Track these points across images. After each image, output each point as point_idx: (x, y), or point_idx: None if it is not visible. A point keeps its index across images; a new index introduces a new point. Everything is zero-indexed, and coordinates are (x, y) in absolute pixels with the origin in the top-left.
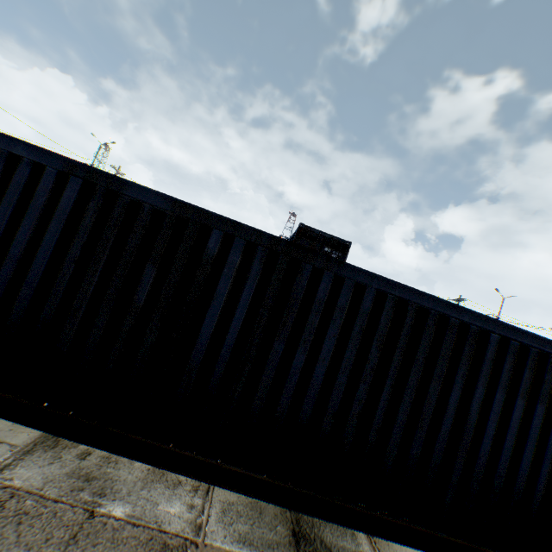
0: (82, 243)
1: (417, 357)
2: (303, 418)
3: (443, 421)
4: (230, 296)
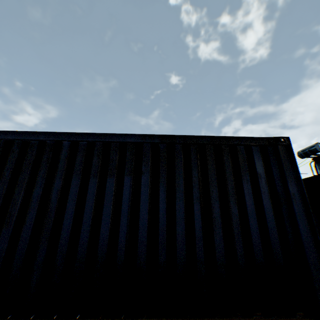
0: None
1: (4, 173)
2: None
3: (28, 214)
4: None
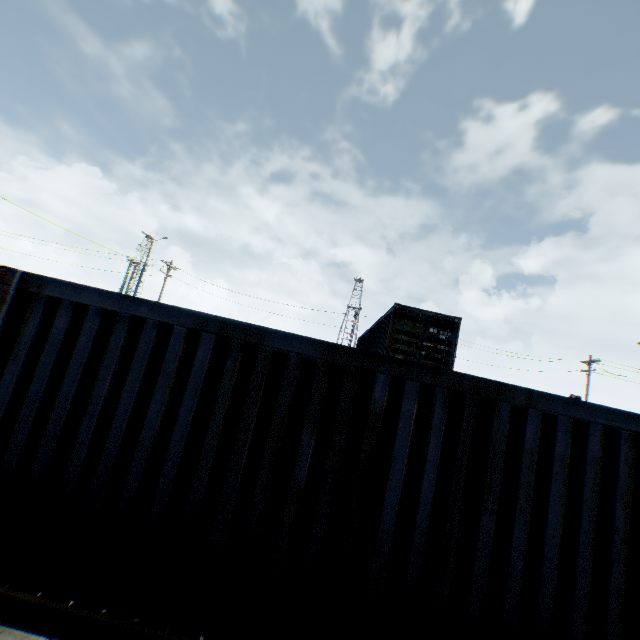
0: (223, 413)
1: None
2: (541, 626)
3: None
4: (411, 458)
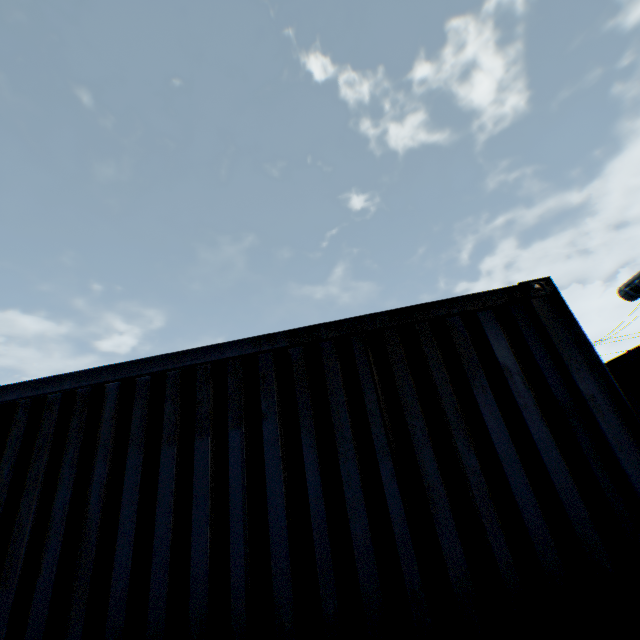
0: None
1: (0, 472)
2: None
3: (45, 550)
4: None
